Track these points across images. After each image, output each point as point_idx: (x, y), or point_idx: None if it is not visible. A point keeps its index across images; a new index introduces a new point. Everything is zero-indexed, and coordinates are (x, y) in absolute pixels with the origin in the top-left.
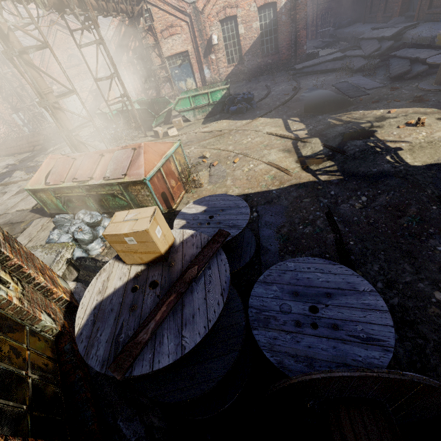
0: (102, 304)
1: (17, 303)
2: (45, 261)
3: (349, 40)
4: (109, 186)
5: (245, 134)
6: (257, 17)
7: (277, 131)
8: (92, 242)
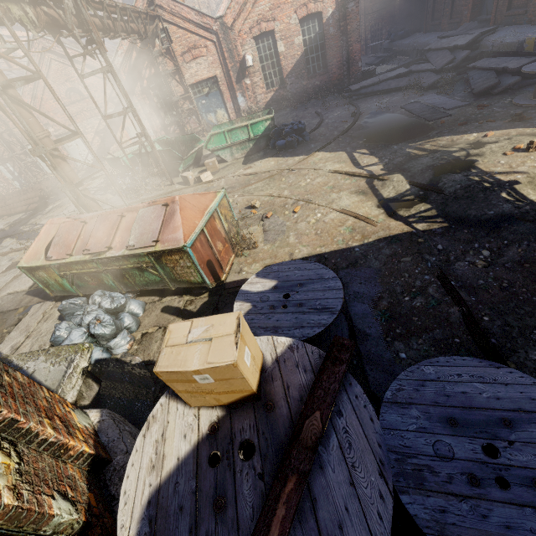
0: (160, 494)
1: (10, 501)
2: (52, 377)
3: (409, 53)
4: (134, 257)
5: (302, 174)
6: (299, 31)
7: (342, 168)
8: (116, 337)
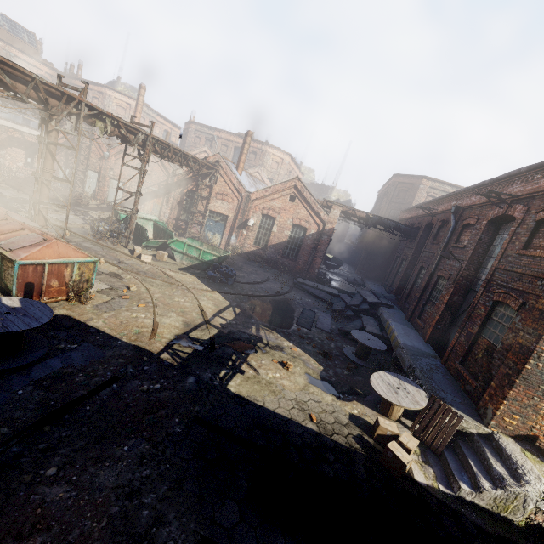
0: None
1: None
2: None
3: None
4: None
5: (185, 295)
6: (290, 229)
7: (210, 308)
8: None
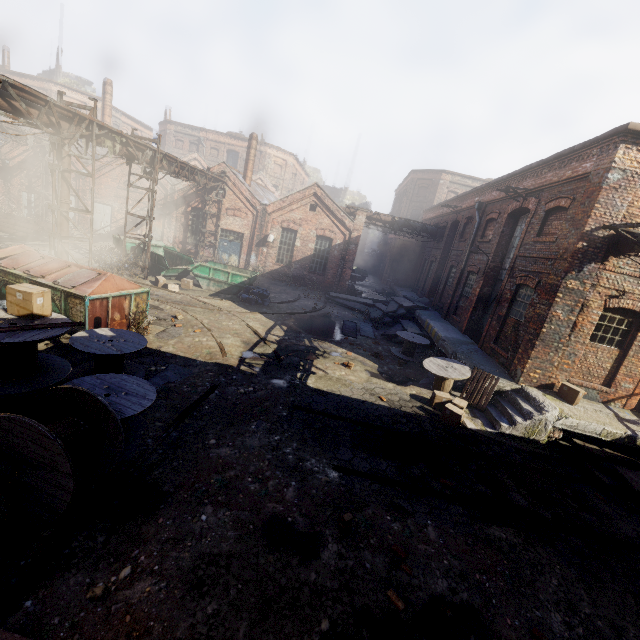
0: None
1: None
2: None
3: None
4: (53, 289)
5: (231, 318)
6: (314, 241)
7: (259, 328)
8: None
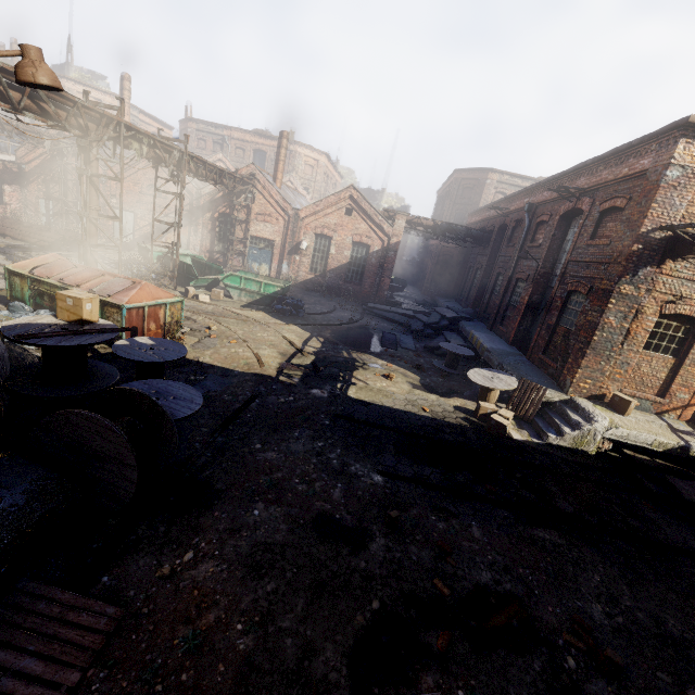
0: (28, 324)
1: None
2: None
3: None
4: None
5: (266, 329)
6: (350, 248)
7: (295, 339)
8: None
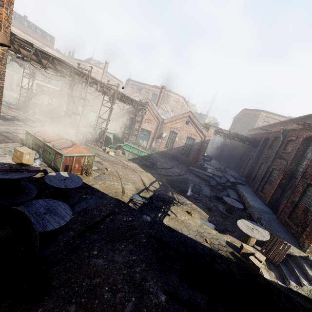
0: None
1: None
2: None
3: None
4: (51, 149)
5: (134, 173)
6: (185, 139)
7: (147, 181)
8: None
